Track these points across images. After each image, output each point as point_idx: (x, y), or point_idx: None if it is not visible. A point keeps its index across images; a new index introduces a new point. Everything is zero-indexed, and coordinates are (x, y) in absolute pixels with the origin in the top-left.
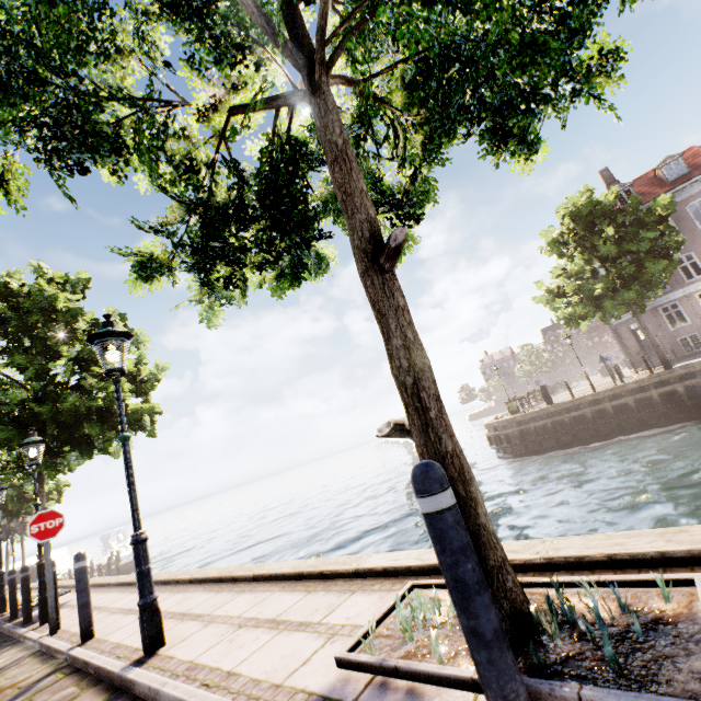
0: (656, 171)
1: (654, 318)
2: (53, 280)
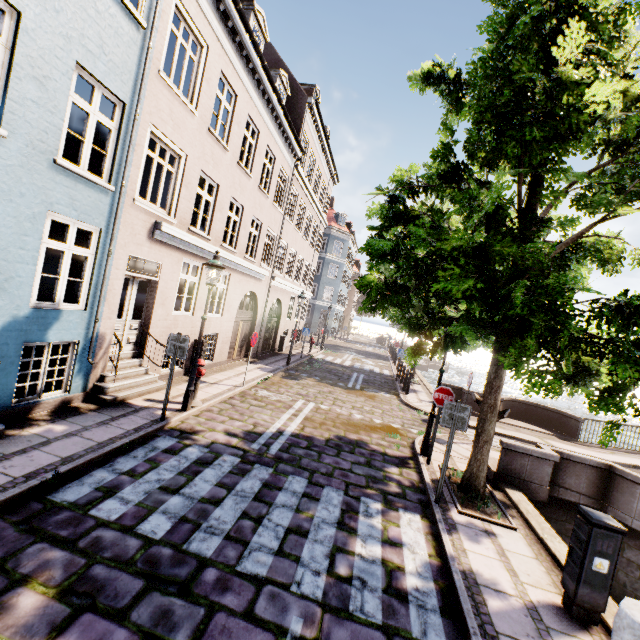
0: None
1: None
2: None
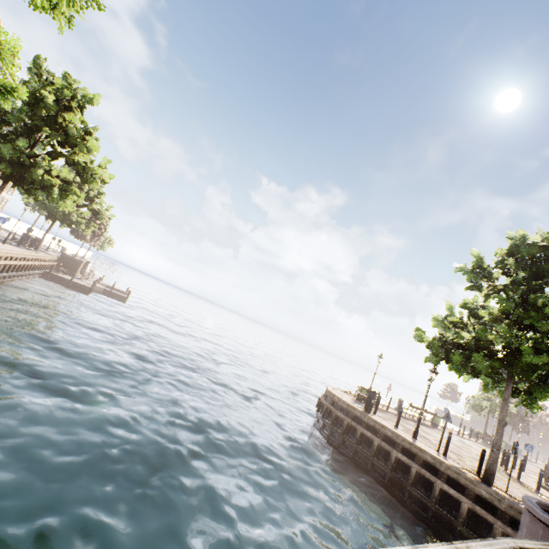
0: None
1: None
2: (55, 84)
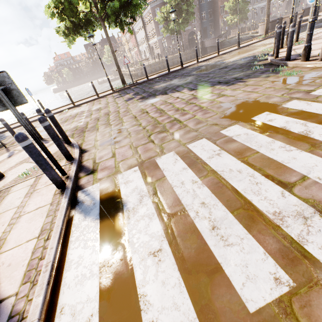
0: None
1: (169, 39)
2: None
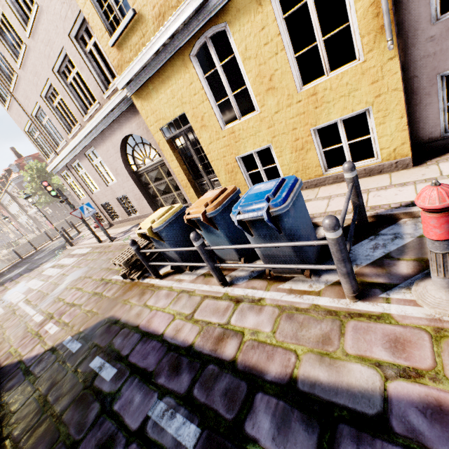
0: (40, 155)
1: (53, 205)
2: None
